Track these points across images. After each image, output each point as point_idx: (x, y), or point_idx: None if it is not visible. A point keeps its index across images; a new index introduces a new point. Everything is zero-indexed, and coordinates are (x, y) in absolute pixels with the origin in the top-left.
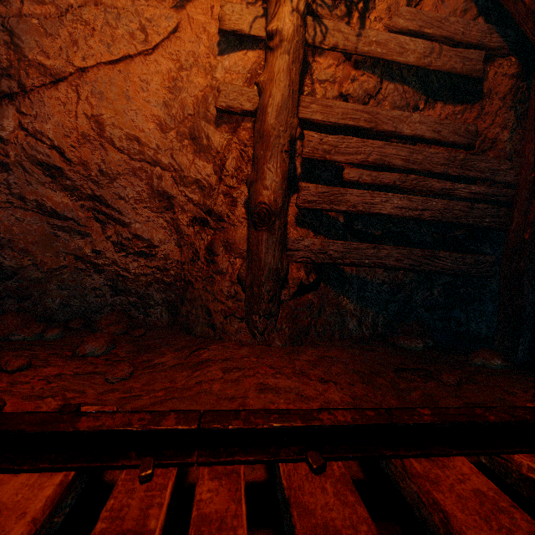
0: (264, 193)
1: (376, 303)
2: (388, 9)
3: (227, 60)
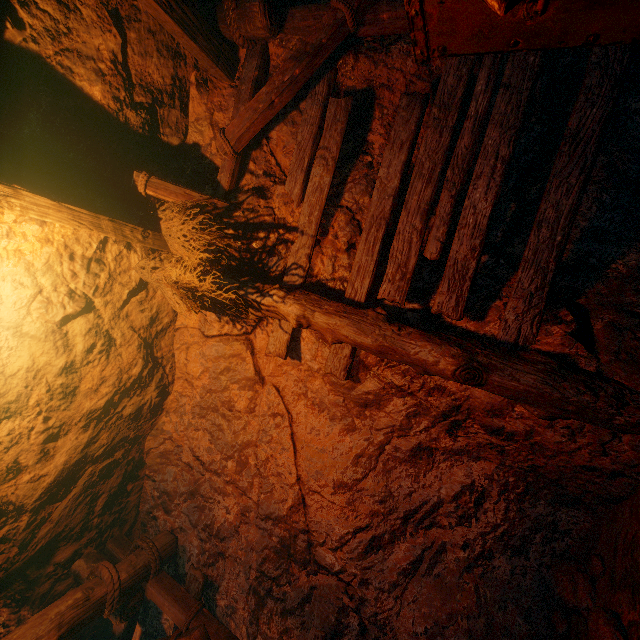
0: (442, 367)
1: (634, 213)
2: (286, 205)
3: (305, 356)
